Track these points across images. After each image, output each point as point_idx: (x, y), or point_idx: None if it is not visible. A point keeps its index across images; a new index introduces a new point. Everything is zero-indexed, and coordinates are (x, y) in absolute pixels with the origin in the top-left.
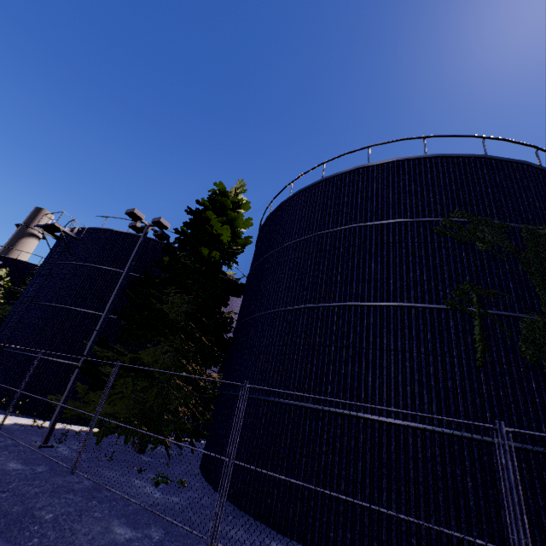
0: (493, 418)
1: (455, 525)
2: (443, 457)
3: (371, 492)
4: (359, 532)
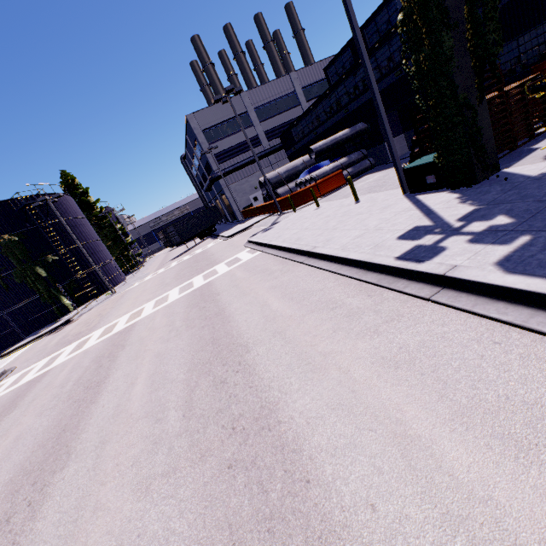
0: (19, 301)
1: (22, 325)
2: (13, 316)
3: (3, 333)
4: (6, 341)
